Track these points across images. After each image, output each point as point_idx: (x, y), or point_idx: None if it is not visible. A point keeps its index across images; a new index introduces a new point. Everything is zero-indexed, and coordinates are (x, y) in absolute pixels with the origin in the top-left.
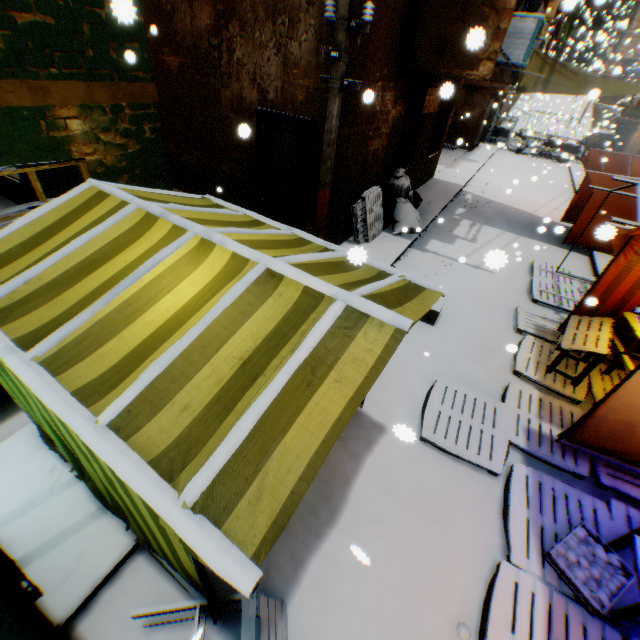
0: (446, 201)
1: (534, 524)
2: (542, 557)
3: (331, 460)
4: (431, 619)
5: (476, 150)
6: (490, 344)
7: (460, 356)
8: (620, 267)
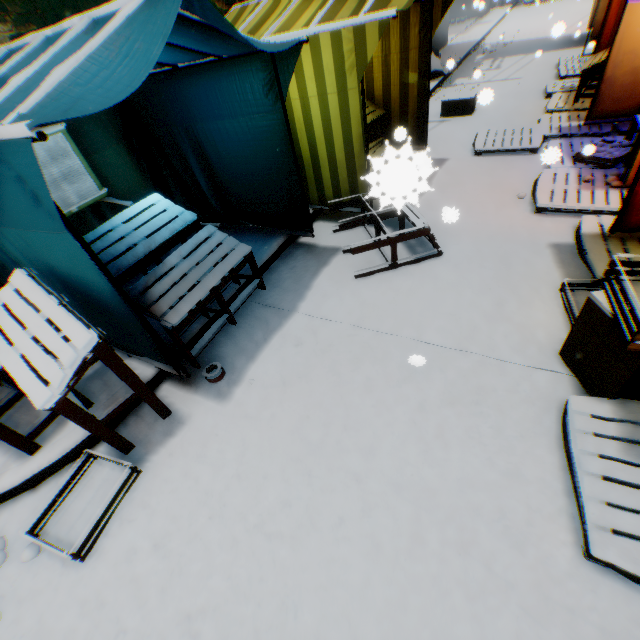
0: (464, 54)
1: (566, 154)
2: (573, 162)
3: None
4: (499, 199)
5: (487, 16)
6: (523, 110)
7: (498, 121)
8: None
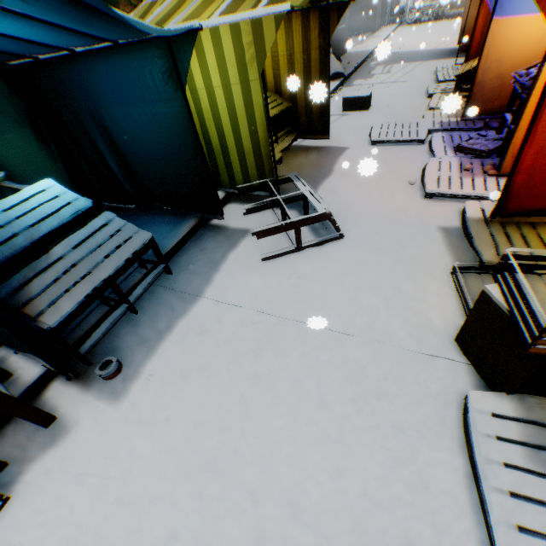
0: (361, 60)
1: (448, 145)
2: (454, 152)
3: (318, 162)
4: (393, 184)
5: (379, 32)
6: (410, 107)
7: (390, 116)
8: (487, 9)
